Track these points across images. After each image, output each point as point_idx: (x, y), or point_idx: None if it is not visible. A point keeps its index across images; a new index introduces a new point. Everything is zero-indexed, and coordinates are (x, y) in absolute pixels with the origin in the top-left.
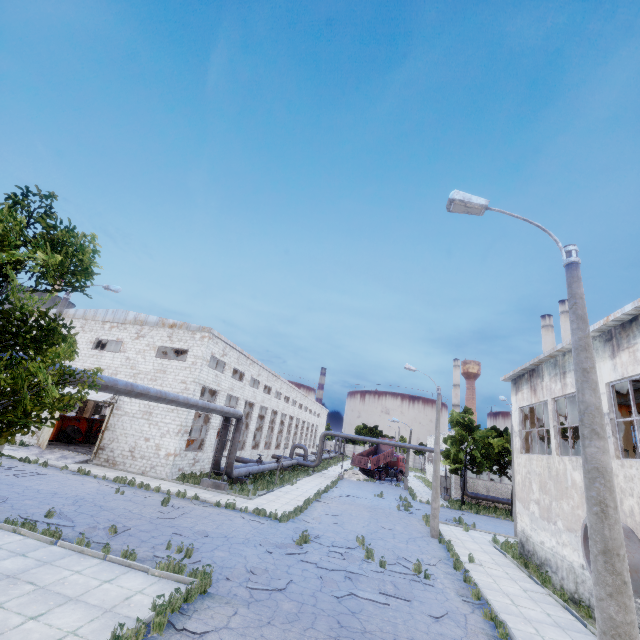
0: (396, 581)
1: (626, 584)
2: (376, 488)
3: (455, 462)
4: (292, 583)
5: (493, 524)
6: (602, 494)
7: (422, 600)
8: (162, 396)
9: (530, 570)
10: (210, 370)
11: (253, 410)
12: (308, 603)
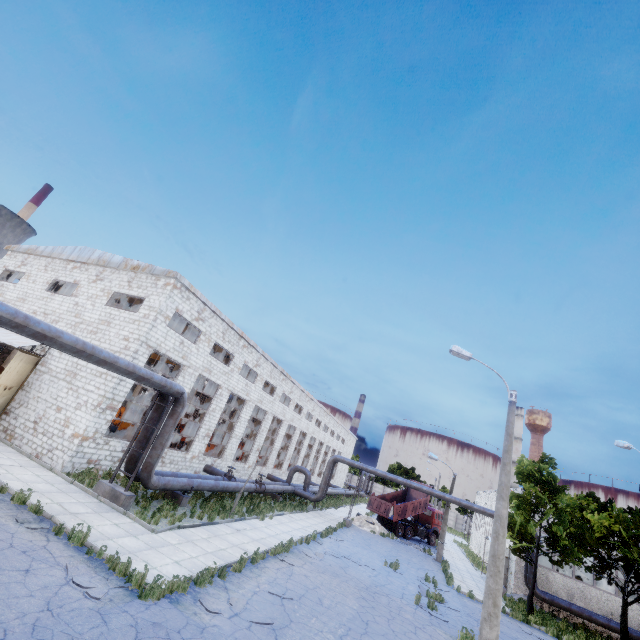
0: None
1: None
2: (393, 550)
3: (521, 537)
4: None
5: None
6: None
7: None
8: None
9: None
10: (171, 332)
11: (243, 409)
12: None
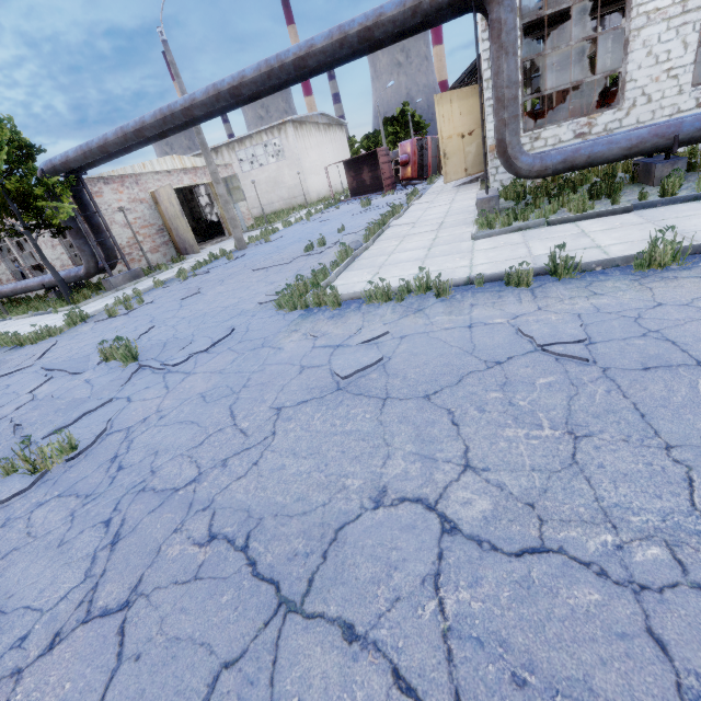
0: None
1: None
2: None
3: None
4: None
5: None
6: None
7: None
8: (166, 114)
9: None
10: None
11: None
12: None
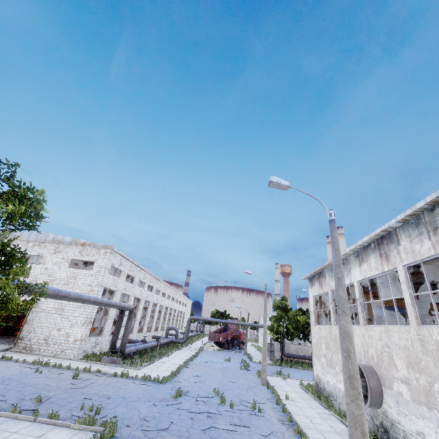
0: (240, 416)
1: (360, 393)
2: (226, 355)
3: (277, 333)
4: (172, 424)
5: (301, 373)
6: (348, 346)
7: (257, 426)
8: (79, 297)
9: (322, 401)
10: (110, 276)
11: (140, 303)
12: (184, 436)
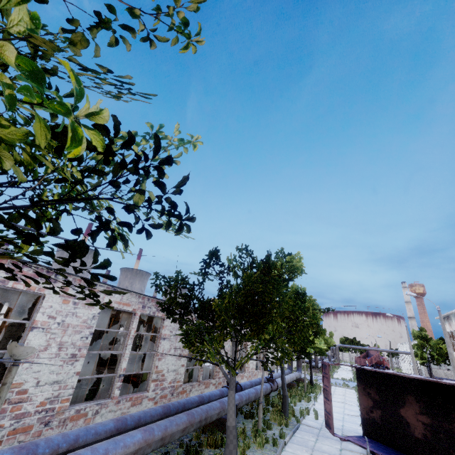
0: None
1: None
2: None
3: (421, 359)
4: None
5: None
6: (451, 357)
7: None
8: None
9: None
10: None
11: None
12: None
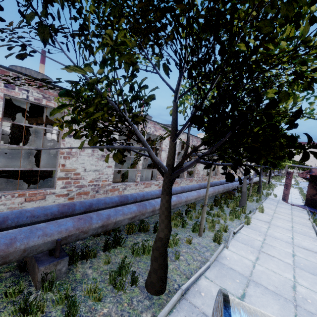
0: None
1: None
2: None
3: None
4: None
5: None
6: None
7: None
8: None
9: None
10: None
11: None
12: None
